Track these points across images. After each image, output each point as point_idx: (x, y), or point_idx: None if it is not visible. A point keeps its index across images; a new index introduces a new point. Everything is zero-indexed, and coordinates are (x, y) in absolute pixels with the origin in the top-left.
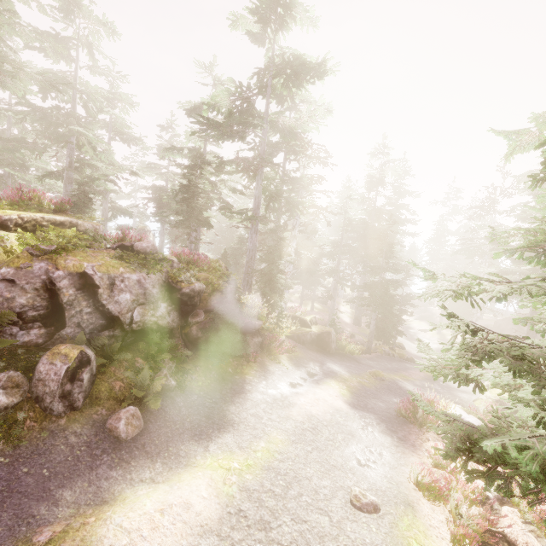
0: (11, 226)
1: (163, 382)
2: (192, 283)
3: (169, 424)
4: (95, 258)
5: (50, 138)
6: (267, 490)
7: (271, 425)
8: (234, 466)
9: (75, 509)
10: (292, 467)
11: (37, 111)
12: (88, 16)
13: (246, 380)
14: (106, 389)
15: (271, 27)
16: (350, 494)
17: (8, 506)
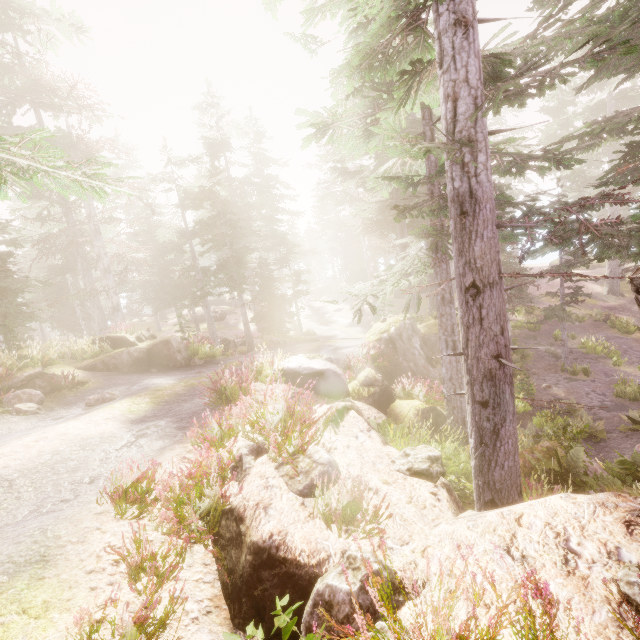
0: None
1: None
2: None
3: None
4: None
5: None
6: None
7: None
8: None
9: None
10: None
11: None
12: None
13: None
14: None
15: None
16: None
17: None
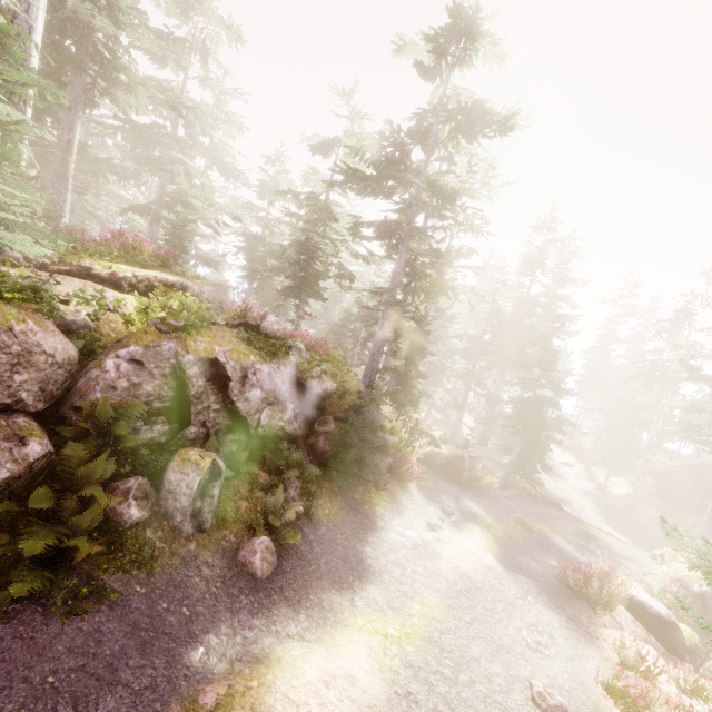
0: (125, 286)
1: (297, 509)
2: (324, 381)
3: (303, 563)
4: (223, 340)
5: (140, 162)
6: (435, 669)
7: (420, 580)
8: (391, 632)
9: (229, 665)
10: (455, 642)
11: (136, 129)
12: (210, 15)
13: (378, 514)
14: (232, 509)
15: (447, 60)
16: (529, 688)
17: (158, 650)
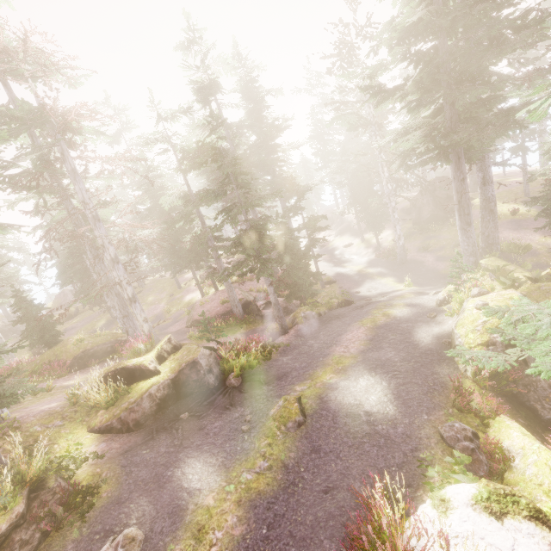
0: None
1: None
2: None
3: None
4: None
5: None
6: None
7: None
8: None
9: None
10: None
11: None
12: None
13: None
14: None
15: None
16: None
17: None
